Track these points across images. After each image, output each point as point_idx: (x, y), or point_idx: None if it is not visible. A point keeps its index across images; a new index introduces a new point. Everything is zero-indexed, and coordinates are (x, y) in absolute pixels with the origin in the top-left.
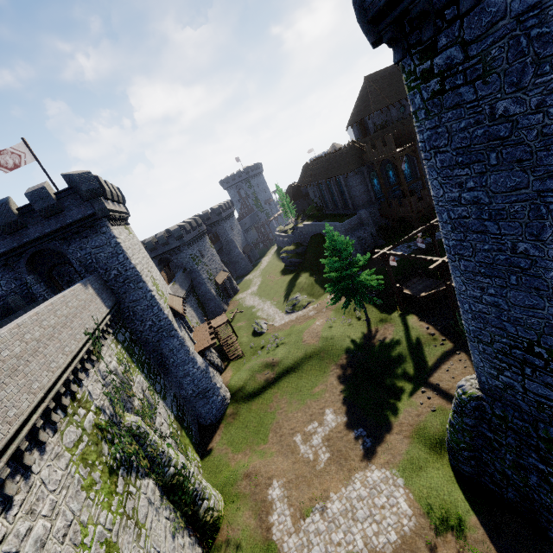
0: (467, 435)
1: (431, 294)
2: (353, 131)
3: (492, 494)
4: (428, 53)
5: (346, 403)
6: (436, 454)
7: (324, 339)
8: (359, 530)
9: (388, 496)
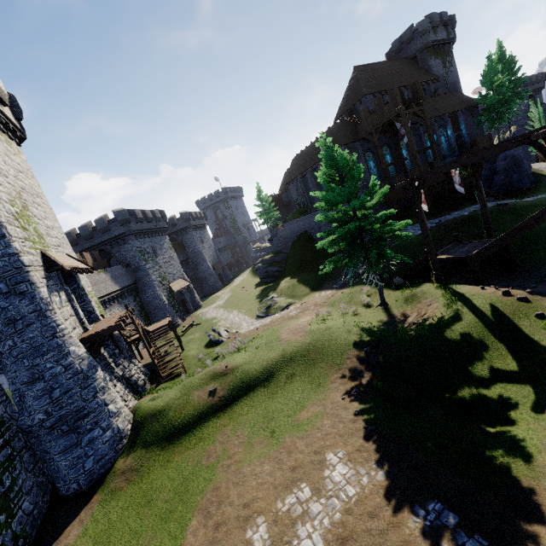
0: None
1: (500, 239)
2: None
3: None
4: None
5: (373, 436)
6: None
7: (314, 333)
8: None
9: None
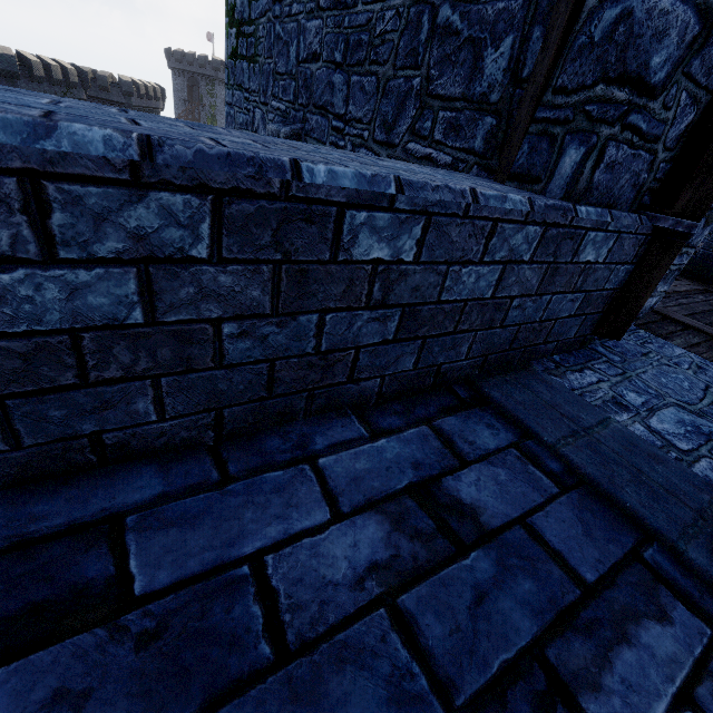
0: None
1: None
2: None
3: None
4: None
5: None
6: None
7: None
8: None
9: None
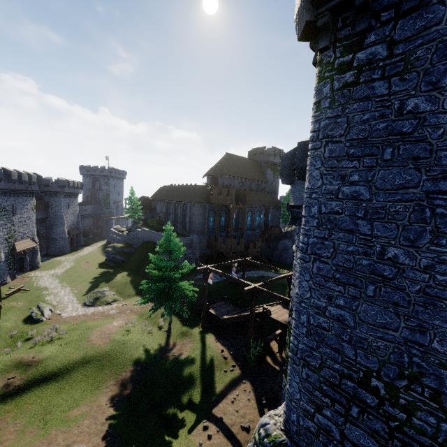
0: None
1: (233, 317)
2: (207, 181)
3: None
4: (352, 47)
5: (108, 437)
6: None
7: (115, 342)
8: None
9: None
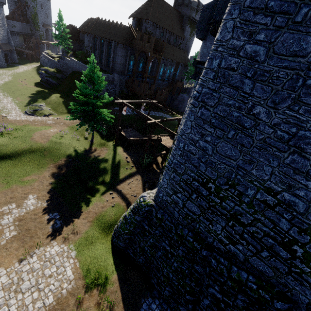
0: (133, 226)
1: (137, 139)
2: (132, 23)
3: (130, 258)
4: None
5: (51, 192)
6: (105, 233)
7: (52, 142)
8: (18, 301)
9: (59, 266)
